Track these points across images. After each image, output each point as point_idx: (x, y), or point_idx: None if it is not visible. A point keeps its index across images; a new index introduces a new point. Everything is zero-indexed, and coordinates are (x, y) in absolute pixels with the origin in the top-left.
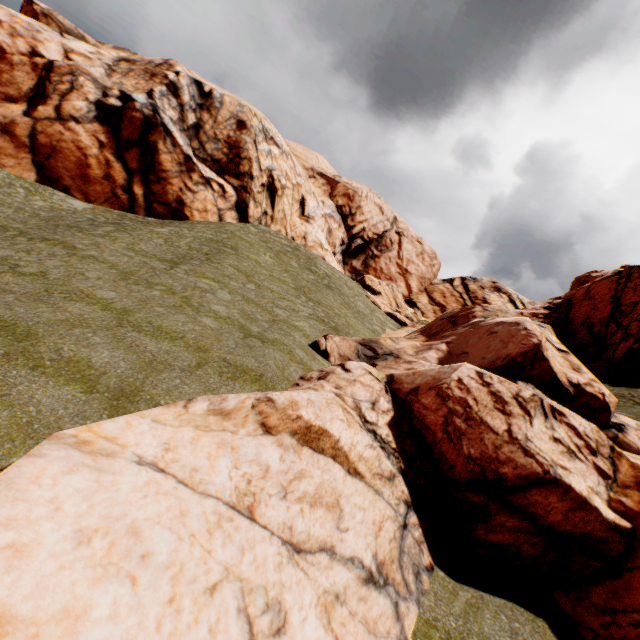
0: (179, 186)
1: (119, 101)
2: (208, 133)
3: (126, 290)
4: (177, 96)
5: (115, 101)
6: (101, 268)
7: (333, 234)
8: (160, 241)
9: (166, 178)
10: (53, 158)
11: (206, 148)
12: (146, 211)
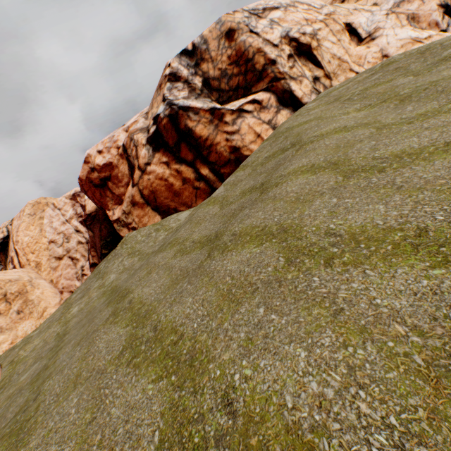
0: (223, 139)
1: (154, 126)
2: (214, 76)
3: (90, 413)
4: (178, 79)
5: (152, 129)
6: (117, 331)
7: (419, 15)
8: (215, 209)
9: (211, 143)
10: (157, 198)
11: (222, 89)
12: (220, 181)
